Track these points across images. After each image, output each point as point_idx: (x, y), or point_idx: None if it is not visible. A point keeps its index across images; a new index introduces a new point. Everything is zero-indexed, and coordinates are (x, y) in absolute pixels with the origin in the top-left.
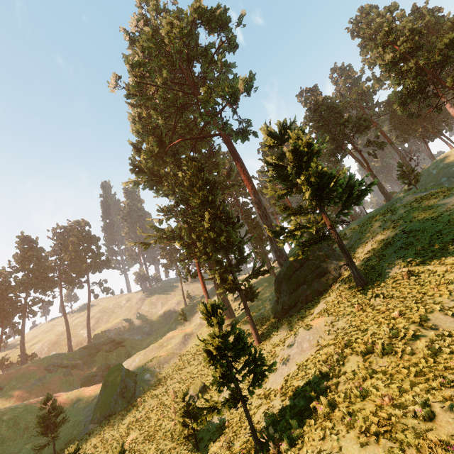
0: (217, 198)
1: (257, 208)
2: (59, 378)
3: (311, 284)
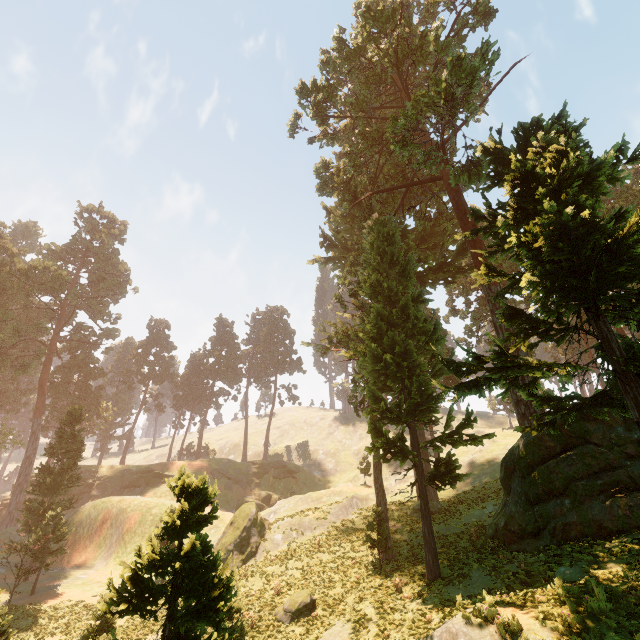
0: (409, 286)
1: (491, 310)
2: (219, 488)
3: (582, 502)
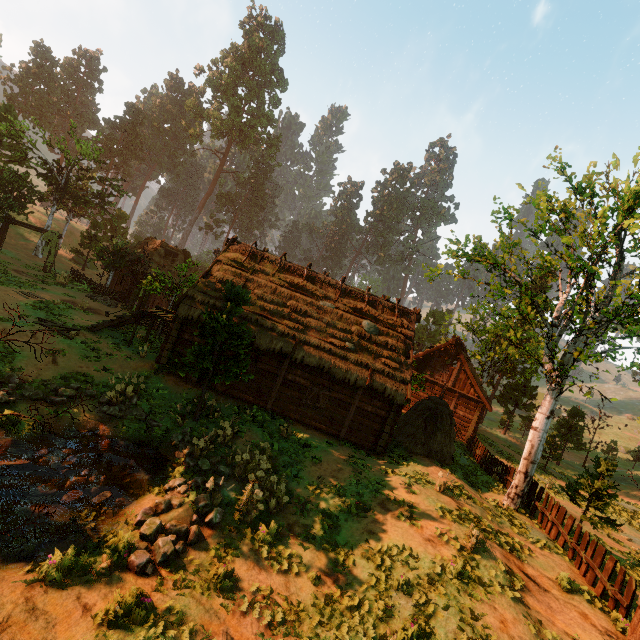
0: None
1: None
2: None
3: None
